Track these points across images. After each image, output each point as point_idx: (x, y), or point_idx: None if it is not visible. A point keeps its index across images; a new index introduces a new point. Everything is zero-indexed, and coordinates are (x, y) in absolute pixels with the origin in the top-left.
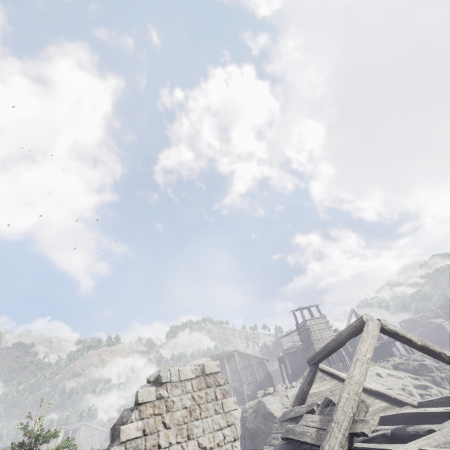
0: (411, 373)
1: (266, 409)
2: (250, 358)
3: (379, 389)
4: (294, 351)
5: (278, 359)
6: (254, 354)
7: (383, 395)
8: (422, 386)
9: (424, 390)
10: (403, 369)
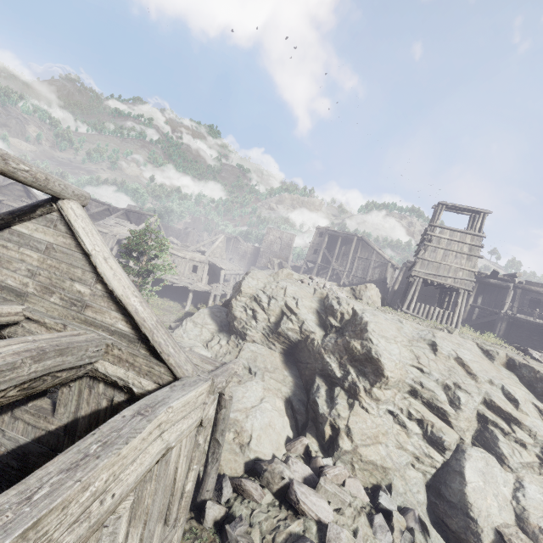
0: (535, 392)
1: (243, 279)
2: (373, 253)
3: (127, 303)
4: None
5: None
6: (380, 251)
7: (129, 316)
8: (506, 414)
9: (503, 420)
10: (523, 377)
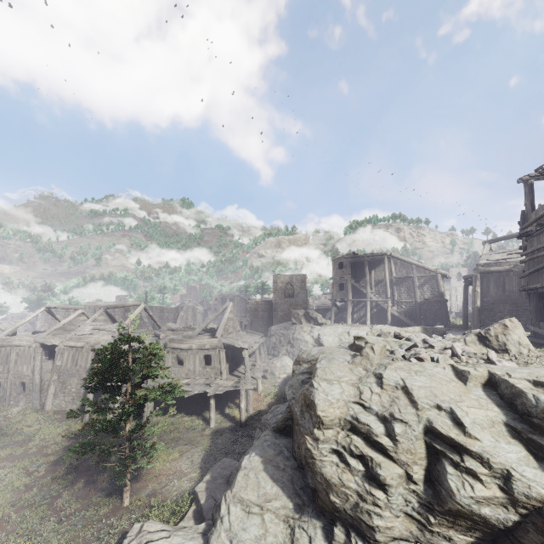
0: None
1: (310, 388)
2: (412, 268)
3: None
4: (502, 270)
5: (463, 278)
6: (420, 264)
7: None
8: None
9: None
10: None
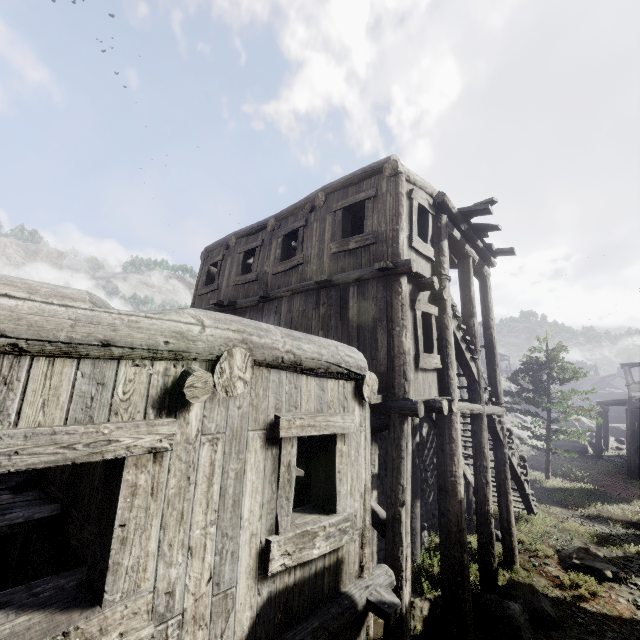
0: None
1: None
2: None
3: None
4: None
5: None
6: None
7: None
8: None
9: None
10: None
